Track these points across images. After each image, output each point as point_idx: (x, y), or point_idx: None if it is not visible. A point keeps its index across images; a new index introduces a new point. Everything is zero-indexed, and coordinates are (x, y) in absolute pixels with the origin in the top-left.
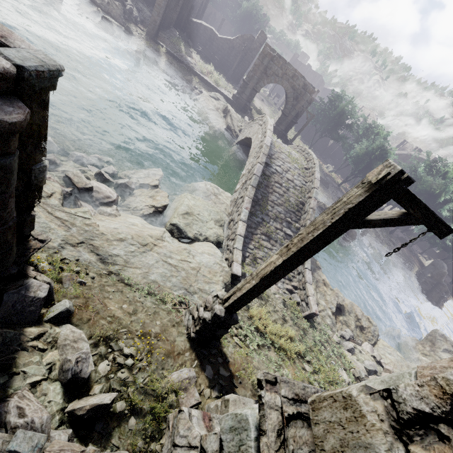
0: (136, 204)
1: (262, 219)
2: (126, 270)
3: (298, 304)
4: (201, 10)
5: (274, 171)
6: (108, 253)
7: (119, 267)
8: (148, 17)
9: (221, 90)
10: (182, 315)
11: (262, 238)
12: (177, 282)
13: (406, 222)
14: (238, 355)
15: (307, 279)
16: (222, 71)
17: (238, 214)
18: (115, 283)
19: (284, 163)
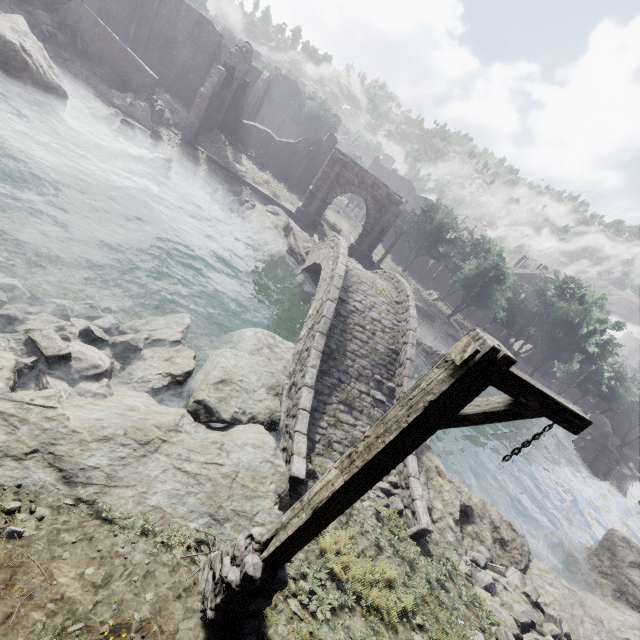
0: (142, 372)
1: (339, 380)
2: (108, 492)
3: (400, 514)
4: (254, 110)
5: (352, 309)
6: (79, 464)
7: (97, 488)
8: (184, 119)
9: (282, 202)
10: (199, 569)
11: (341, 409)
12: (196, 503)
13: (520, 415)
14: (294, 639)
15: (411, 471)
16: (283, 180)
17: (303, 375)
18: (82, 522)
19: (366, 297)
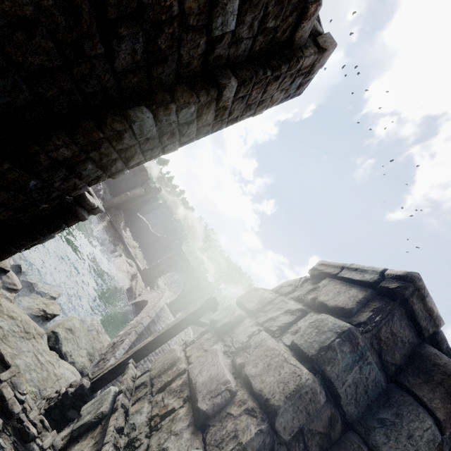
0: (29, 303)
1: None
2: (0, 343)
3: None
4: (146, 212)
5: (157, 330)
6: None
7: None
8: (108, 198)
9: (137, 261)
10: None
11: None
12: (36, 378)
13: None
14: None
15: None
16: (143, 250)
17: (114, 352)
18: None
19: None
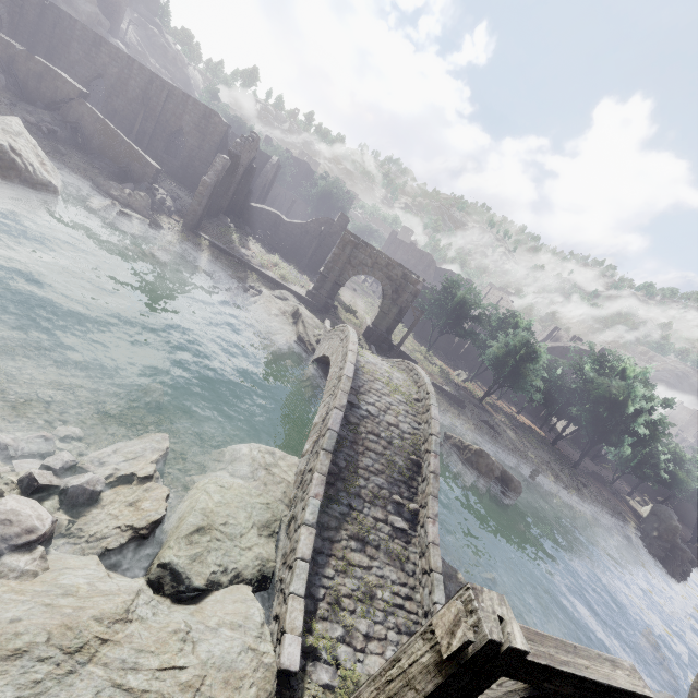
0: (97, 526)
1: (350, 506)
2: None
3: None
4: (264, 192)
5: (364, 414)
6: None
7: None
8: (188, 205)
9: (291, 286)
10: None
11: (352, 547)
12: None
13: None
14: None
15: None
16: (294, 260)
17: (303, 507)
18: None
19: (380, 398)
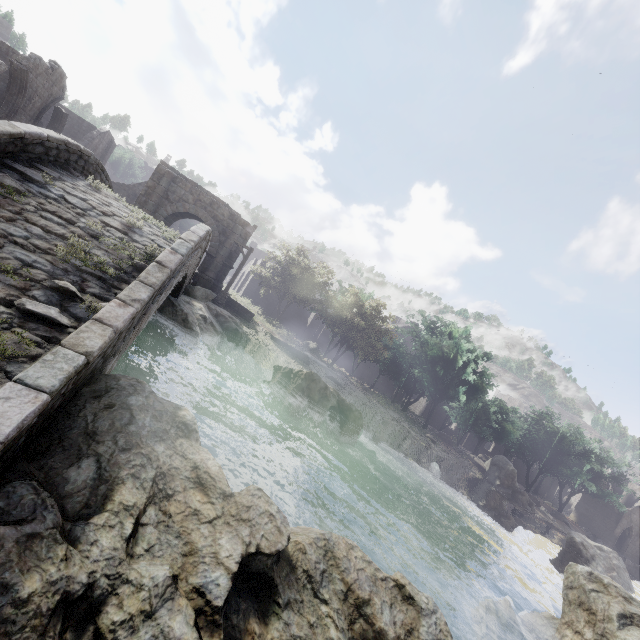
0: None
1: None
2: None
3: None
4: None
5: (51, 196)
6: None
7: None
8: None
9: None
10: None
11: None
12: None
13: None
14: None
15: None
16: None
17: None
18: None
19: (105, 205)
